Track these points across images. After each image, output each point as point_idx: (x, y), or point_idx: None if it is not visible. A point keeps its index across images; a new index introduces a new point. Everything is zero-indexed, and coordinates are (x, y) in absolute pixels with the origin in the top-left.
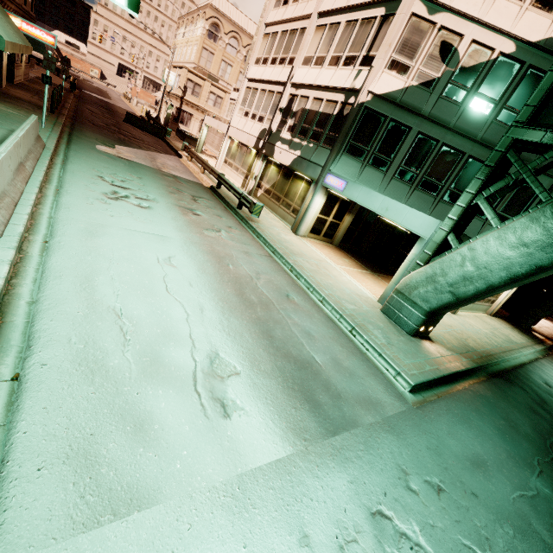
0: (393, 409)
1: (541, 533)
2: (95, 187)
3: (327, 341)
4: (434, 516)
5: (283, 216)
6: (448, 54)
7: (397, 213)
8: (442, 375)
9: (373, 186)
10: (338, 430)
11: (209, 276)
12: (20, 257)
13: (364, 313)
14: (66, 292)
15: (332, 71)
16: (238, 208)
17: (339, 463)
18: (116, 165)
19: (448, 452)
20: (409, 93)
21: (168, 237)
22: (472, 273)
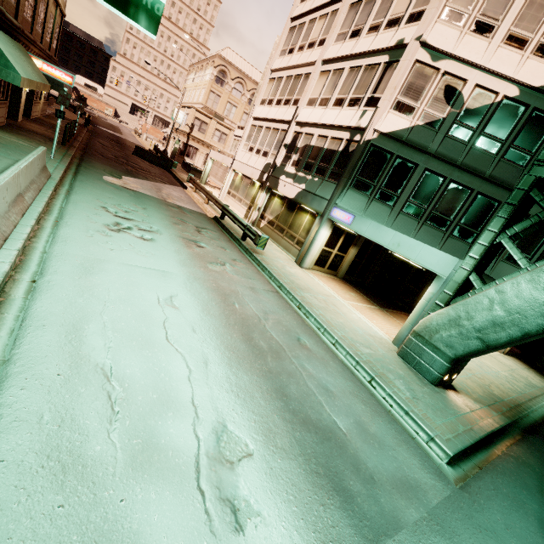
0: (436, 494)
1: None
2: (97, 218)
3: (347, 398)
4: None
5: (287, 247)
6: (452, 97)
7: (410, 249)
8: (479, 438)
9: (380, 220)
10: (379, 538)
11: (214, 319)
12: None
13: (381, 358)
14: (47, 347)
15: (336, 111)
16: (242, 239)
17: None
18: (121, 195)
19: None
20: (414, 132)
21: (171, 272)
22: (503, 318)
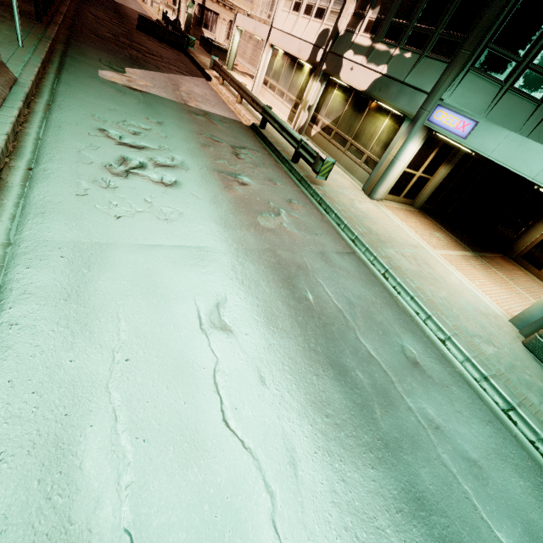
0: None
1: None
2: (93, 153)
3: (497, 470)
4: None
5: (350, 168)
6: None
7: None
8: None
9: (512, 125)
10: None
11: (286, 339)
12: None
13: (509, 360)
14: None
15: None
16: (293, 162)
17: None
18: (126, 103)
19: None
20: None
21: (210, 247)
22: None
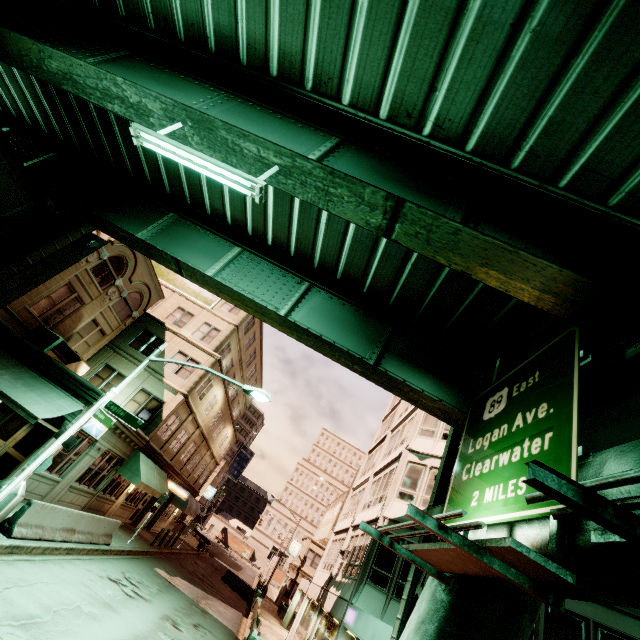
0: None
1: None
2: (109, 570)
3: None
4: None
5: None
6: None
7: (378, 637)
8: None
9: None
10: None
11: (104, 634)
12: (5, 554)
13: None
14: (0, 567)
15: (372, 509)
16: None
17: None
18: (153, 578)
19: None
20: None
21: (115, 608)
22: None
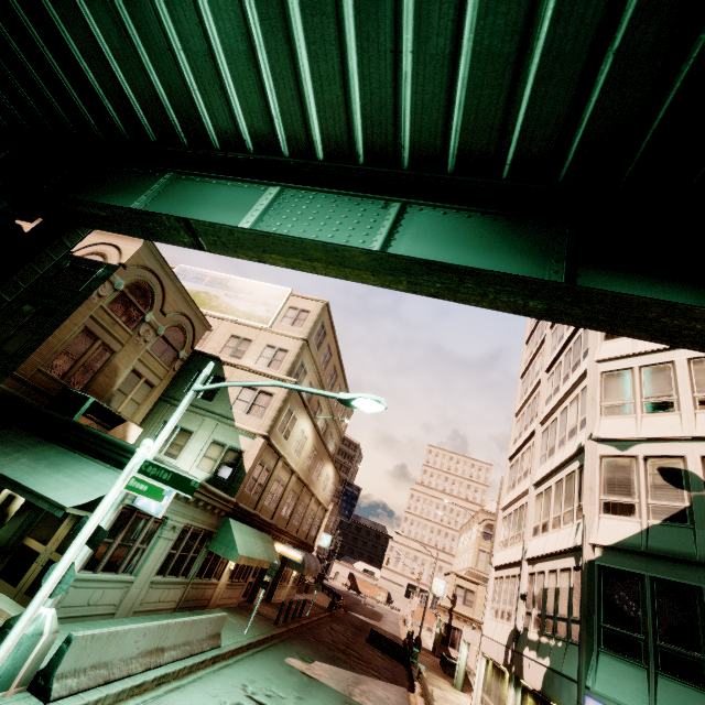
0: None
1: None
2: (222, 692)
3: None
4: None
5: None
6: (678, 478)
7: None
8: None
9: None
10: None
11: None
12: None
13: None
14: None
15: (555, 533)
16: None
17: None
18: (285, 678)
19: None
20: (654, 535)
21: None
22: None
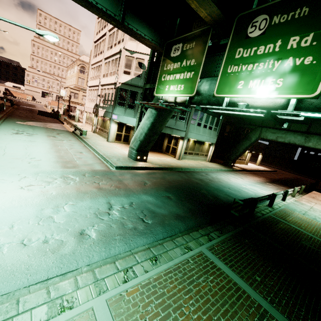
0: (99, 169)
1: (129, 184)
2: (9, 131)
3: (87, 159)
4: (87, 178)
5: (105, 136)
6: (141, 66)
7: (129, 121)
8: (136, 166)
9: (131, 115)
10: (68, 168)
11: (46, 148)
12: None
13: (116, 156)
14: None
15: (110, 78)
16: (80, 135)
17: (62, 171)
18: (23, 126)
19: (111, 175)
20: (133, 80)
21: (35, 141)
22: (142, 131)
